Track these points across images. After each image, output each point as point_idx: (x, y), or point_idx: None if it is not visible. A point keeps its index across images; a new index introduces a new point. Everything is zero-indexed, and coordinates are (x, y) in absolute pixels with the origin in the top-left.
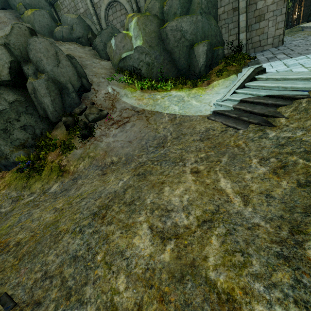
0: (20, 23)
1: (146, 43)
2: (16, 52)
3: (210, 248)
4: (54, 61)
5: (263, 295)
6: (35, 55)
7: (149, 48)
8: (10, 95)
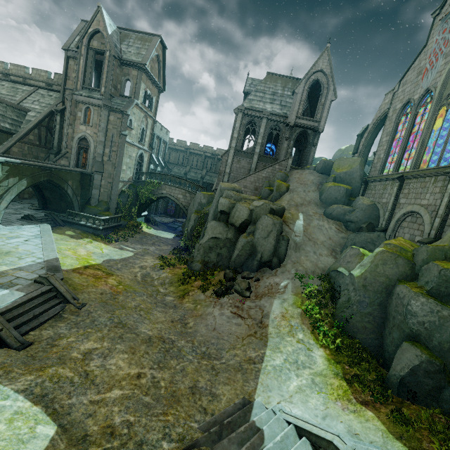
0: (268, 204)
1: (362, 279)
2: (254, 216)
3: (68, 371)
4: (265, 235)
5: (36, 380)
6: (258, 224)
7: (360, 286)
8: (231, 234)
